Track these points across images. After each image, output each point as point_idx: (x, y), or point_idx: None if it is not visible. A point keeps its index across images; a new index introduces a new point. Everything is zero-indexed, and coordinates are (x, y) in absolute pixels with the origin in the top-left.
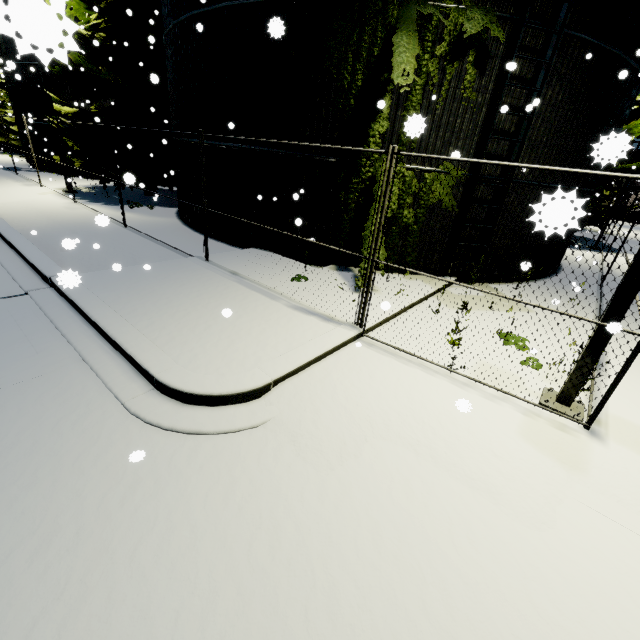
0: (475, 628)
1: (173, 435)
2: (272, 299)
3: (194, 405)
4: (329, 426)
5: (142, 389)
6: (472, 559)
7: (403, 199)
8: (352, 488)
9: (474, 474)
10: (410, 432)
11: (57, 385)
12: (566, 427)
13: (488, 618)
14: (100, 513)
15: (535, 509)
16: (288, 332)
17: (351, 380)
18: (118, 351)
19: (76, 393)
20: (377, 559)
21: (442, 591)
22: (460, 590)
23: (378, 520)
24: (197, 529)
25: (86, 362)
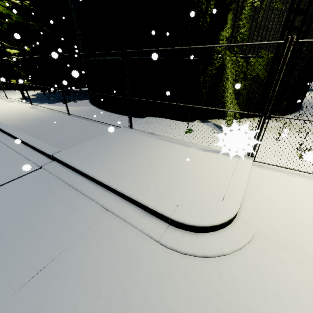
0: None
1: (206, 260)
2: (187, 147)
3: (202, 232)
4: (296, 232)
5: (162, 227)
6: None
7: (238, 76)
8: None
9: None
10: None
11: (104, 234)
12: None
13: None
14: None
15: None
16: (216, 167)
17: (276, 193)
18: (126, 200)
19: (121, 238)
20: None
21: None
22: None
23: None
24: None
25: (111, 212)
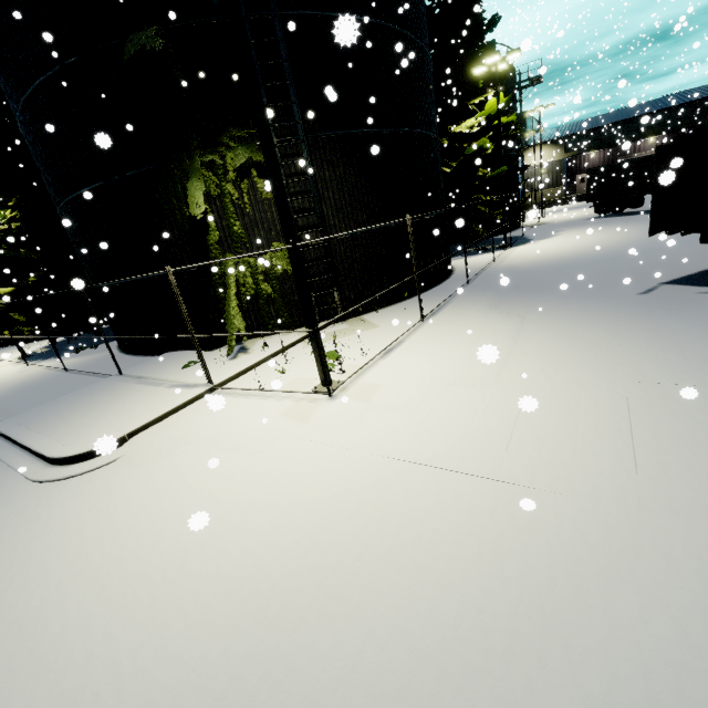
0: (180, 503)
1: (55, 482)
2: (158, 386)
3: (73, 464)
4: (154, 447)
5: (41, 467)
6: (201, 480)
7: (256, 279)
8: (153, 472)
9: (232, 442)
10: (208, 434)
11: None
12: (317, 399)
13: (190, 498)
14: (1, 524)
15: (257, 448)
16: (155, 403)
17: (186, 418)
18: (32, 453)
19: None
20: (146, 495)
21: (174, 496)
22: (184, 493)
23: (159, 480)
24: (52, 513)
25: (9, 465)
